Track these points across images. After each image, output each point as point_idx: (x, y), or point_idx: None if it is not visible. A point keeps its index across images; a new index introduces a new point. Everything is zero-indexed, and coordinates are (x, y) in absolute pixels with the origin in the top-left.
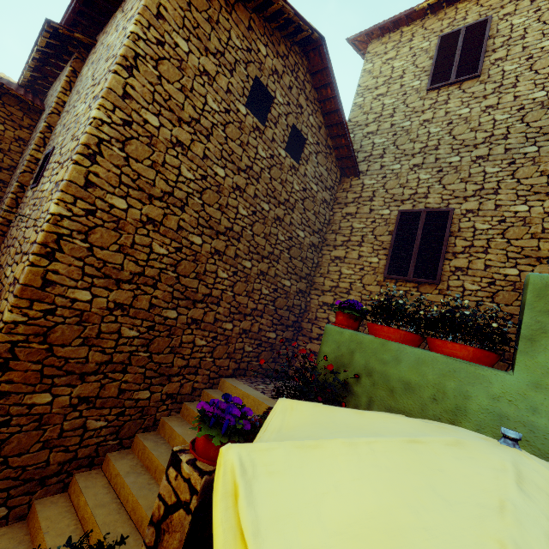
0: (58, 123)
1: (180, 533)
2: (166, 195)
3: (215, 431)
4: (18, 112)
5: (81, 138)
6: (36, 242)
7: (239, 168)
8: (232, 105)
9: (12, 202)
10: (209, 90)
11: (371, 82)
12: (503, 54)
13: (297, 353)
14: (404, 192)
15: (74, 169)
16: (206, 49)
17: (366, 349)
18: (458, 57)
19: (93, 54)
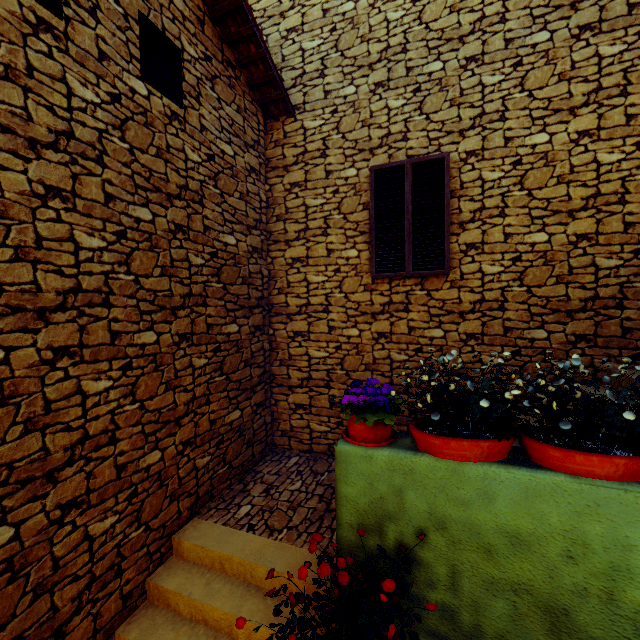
0: None
1: None
2: None
3: None
4: None
5: None
6: None
7: (34, 141)
8: None
9: None
10: None
11: None
12: None
13: (277, 413)
14: (371, 135)
15: None
16: None
17: (425, 483)
18: None
19: None
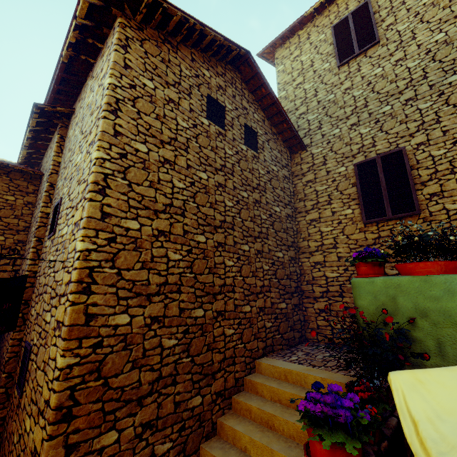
0: (58, 180)
1: None
2: (168, 207)
3: (340, 436)
4: (23, 183)
5: (88, 179)
6: (71, 281)
7: (216, 168)
8: (196, 120)
9: (34, 255)
10: (177, 113)
11: (288, 78)
12: (391, 20)
13: (307, 316)
14: (352, 148)
15: (90, 206)
16: (166, 83)
17: (408, 291)
18: (354, 35)
19: (75, 118)
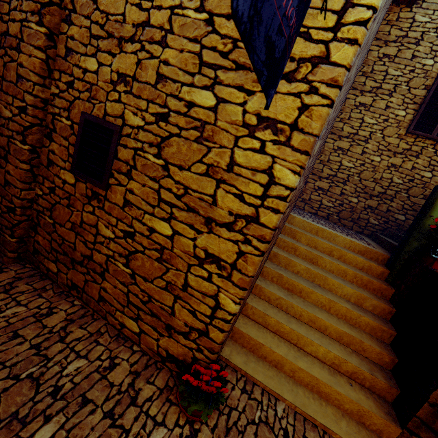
0: None
1: None
2: None
3: None
4: None
5: None
6: (333, 62)
7: None
8: None
9: None
10: None
11: None
12: None
13: (305, 188)
14: None
15: None
16: None
17: None
18: None
19: None
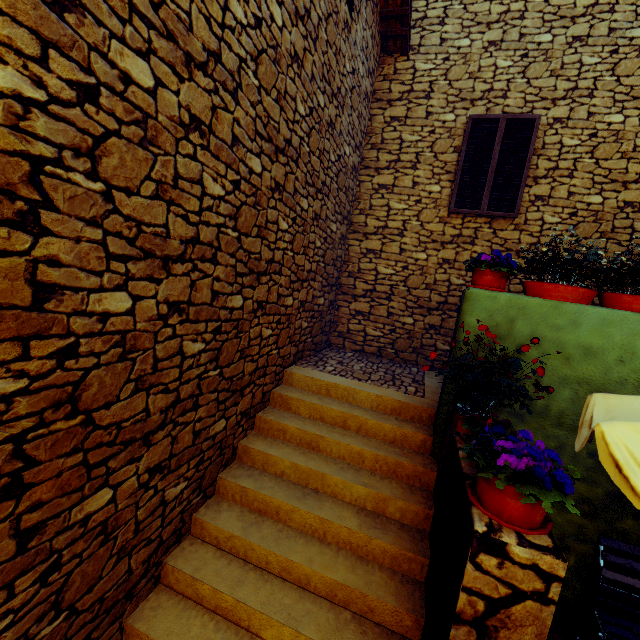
0: None
1: (535, 626)
2: (211, 58)
3: (554, 495)
4: None
5: None
6: None
7: (297, 11)
8: None
9: None
10: None
11: None
12: None
13: (338, 316)
14: (475, 87)
15: None
16: None
17: (532, 315)
18: None
19: None
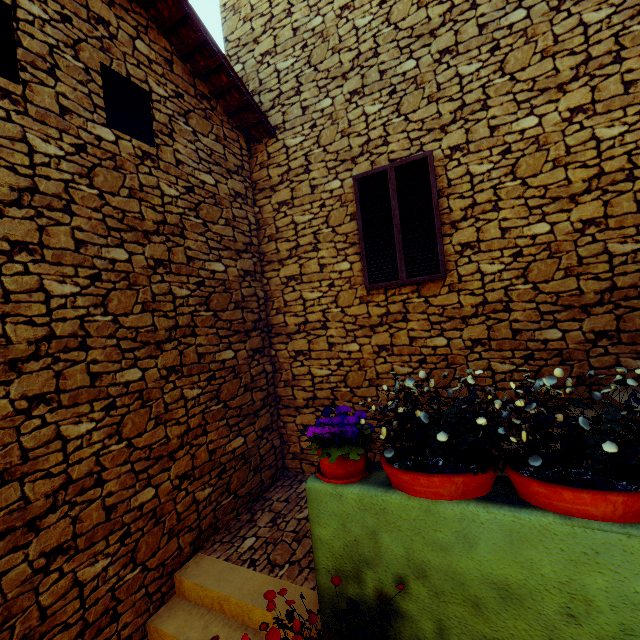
0: None
1: None
2: None
3: None
4: None
5: None
6: None
7: None
8: None
9: None
10: None
11: None
12: None
13: (287, 435)
14: (351, 144)
15: None
16: None
17: (399, 525)
18: None
19: None
